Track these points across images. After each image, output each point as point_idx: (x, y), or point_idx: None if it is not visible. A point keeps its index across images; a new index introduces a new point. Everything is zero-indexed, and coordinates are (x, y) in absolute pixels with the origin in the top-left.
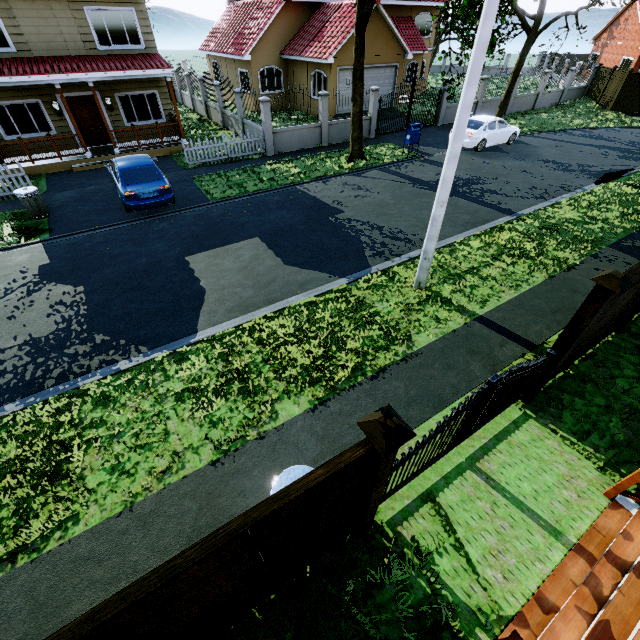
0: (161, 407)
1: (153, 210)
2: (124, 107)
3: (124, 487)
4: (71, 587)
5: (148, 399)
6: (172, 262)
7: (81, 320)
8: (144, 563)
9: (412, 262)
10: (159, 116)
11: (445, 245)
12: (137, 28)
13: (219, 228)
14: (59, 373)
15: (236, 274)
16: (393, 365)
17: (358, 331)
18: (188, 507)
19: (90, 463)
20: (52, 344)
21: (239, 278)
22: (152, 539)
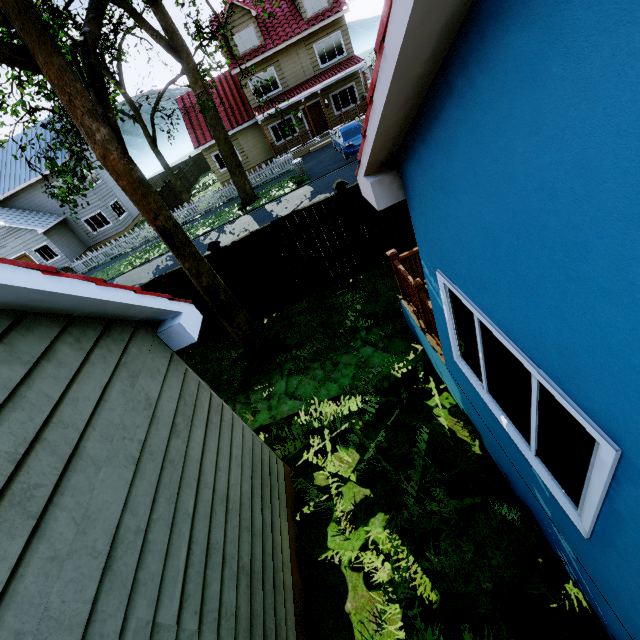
0: None
1: None
2: (334, 102)
3: None
4: None
5: None
6: None
7: None
8: None
9: None
10: (355, 101)
11: None
12: (342, 44)
13: None
14: None
15: None
16: None
17: None
18: None
19: None
20: None
21: None
22: None
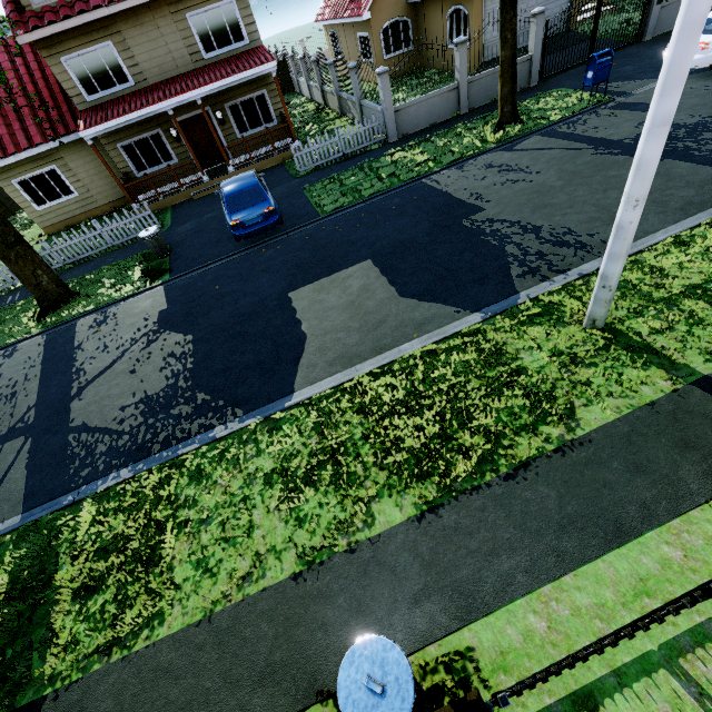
0: (249, 491)
1: (261, 235)
2: (235, 117)
3: (206, 589)
4: (150, 701)
5: (237, 479)
6: (275, 301)
7: (187, 375)
8: (216, 694)
9: (584, 281)
10: (270, 119)
11: (644, 248)
12: (239, 21)
13: (327, 251)
14: (164, 437)
15: (341, 313)
16: (541, 458)
17: (491, 399)
18: (264, 631)
19: (179, 551)
20: (161, 403)
21: (344, 318)
22: (226, 664)
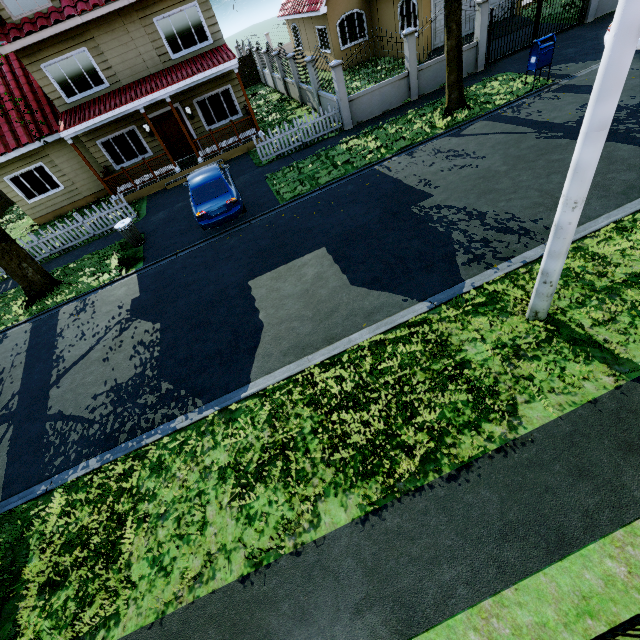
0: (204, 485)
1: (226, 224)
2: (203, 112)
3: (159, 588)
4: None
5: (194, 472)
6: (236, 289)
7: (154, 364)
8: None
9: (528, 269)
10: (235, 112)
11: (587, 234)
12: (202, 23)
13: (285, 239)
14: (130, 427)
15: (296, 302)
16: (483, 459)
17: (435, 394)
18: (211, 638)
19: (137, 547)
20: (129, 392)
21: (298, 307)
22: None
